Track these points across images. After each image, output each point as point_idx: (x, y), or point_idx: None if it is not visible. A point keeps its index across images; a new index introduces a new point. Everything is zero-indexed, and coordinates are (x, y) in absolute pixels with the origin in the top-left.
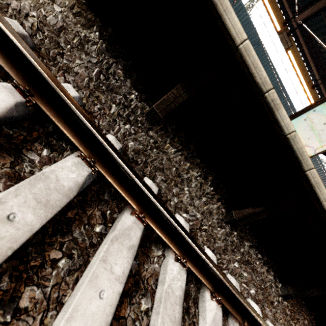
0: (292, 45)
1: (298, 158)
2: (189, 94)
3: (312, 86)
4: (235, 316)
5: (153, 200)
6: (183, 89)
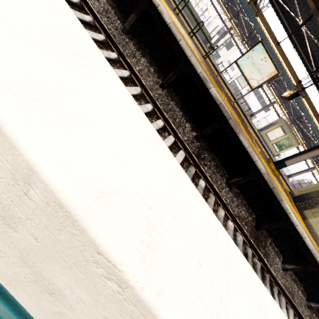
0: (258, 11)
1: (174, 36)
2: (136, 16)
3: (277, 43)
4: (137, 83)
5: (109, 32)
6: (134, 14)
